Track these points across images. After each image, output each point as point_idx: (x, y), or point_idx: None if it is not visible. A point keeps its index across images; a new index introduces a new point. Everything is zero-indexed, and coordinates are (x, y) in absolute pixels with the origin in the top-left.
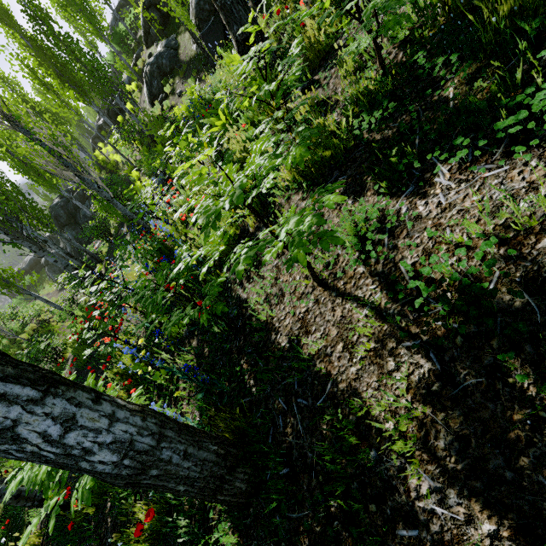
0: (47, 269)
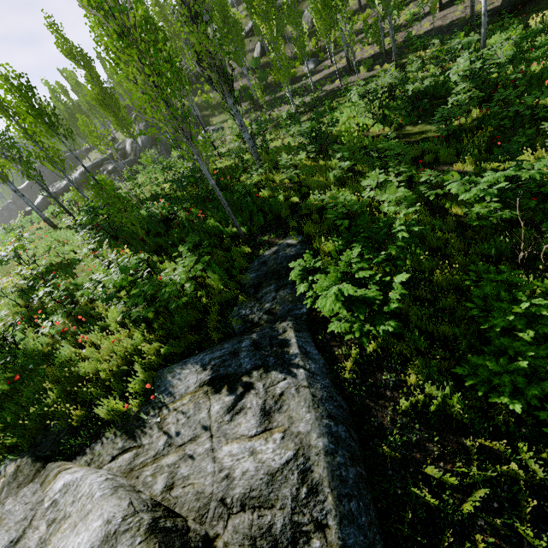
0: (113, 175)
